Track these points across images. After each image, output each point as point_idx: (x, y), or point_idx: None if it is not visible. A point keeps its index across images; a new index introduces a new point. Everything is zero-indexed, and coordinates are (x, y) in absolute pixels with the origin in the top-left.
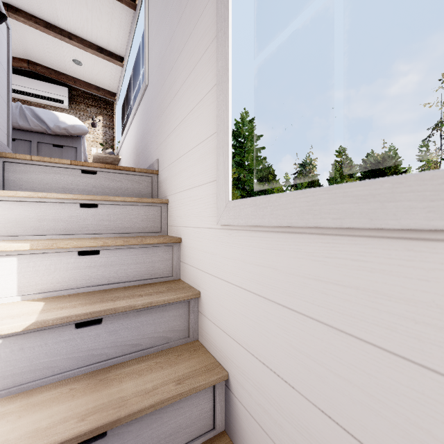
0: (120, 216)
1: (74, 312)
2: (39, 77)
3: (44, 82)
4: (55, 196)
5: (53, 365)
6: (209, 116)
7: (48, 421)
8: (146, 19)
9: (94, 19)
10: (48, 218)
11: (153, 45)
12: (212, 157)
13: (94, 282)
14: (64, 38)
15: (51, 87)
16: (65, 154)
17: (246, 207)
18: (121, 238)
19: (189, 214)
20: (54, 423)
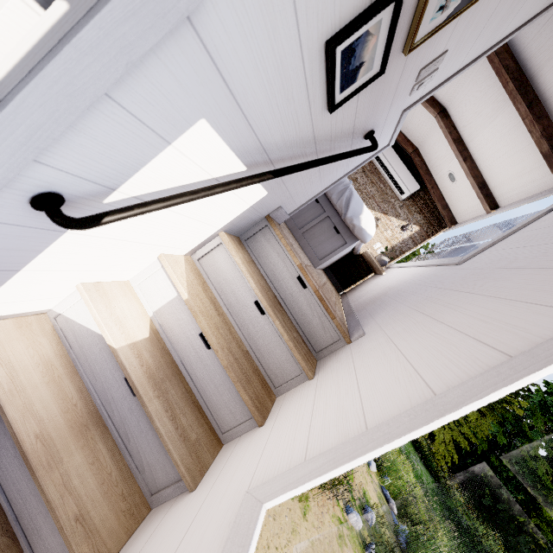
0: (267, 338)
1: (132, 371)
2: (410, 164)
3: (407, 170)
4: (249, 280)
5: (97, 377)
6: (393, 402)
7: (40, 408)
8: (546, 210)
9: (506, 161)
10: (231, 286)
11: (511, 242)
12: (337, 437)
13: (184, 360)
14: (460, 156)
15: (409, 177)
16: (334, 239)
17: (239, 551)
18: (234, 359)
19: (285, 424)
20: (37, 414)
